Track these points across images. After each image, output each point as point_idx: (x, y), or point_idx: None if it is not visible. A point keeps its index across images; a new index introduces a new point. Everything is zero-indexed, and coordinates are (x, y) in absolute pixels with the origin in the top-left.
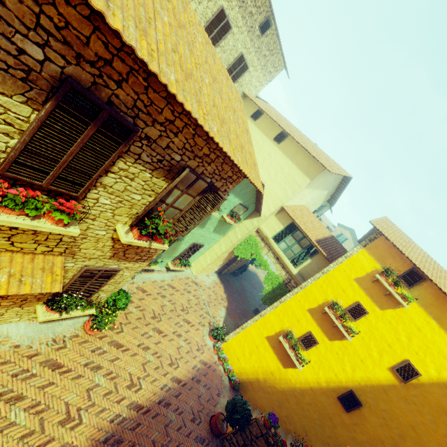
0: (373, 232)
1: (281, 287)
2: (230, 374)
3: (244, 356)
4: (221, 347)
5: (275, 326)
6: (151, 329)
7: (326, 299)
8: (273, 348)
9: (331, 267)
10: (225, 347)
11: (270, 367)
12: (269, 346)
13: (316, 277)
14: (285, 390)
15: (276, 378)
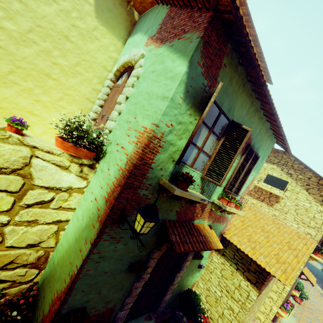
0: None
1: None
2: None
3: None
4: None
5: None
6: (309, 300)
7: None
8: None
9: None
10: None
11: None
12: None
13: None
14: None
15: None
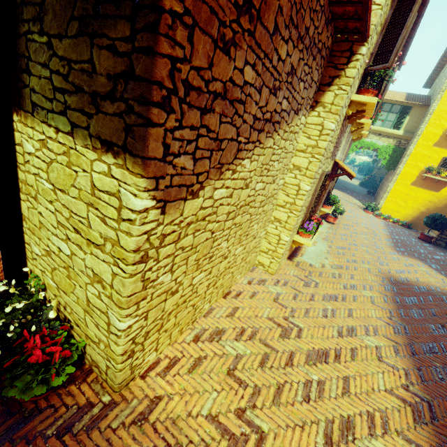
0: (437, 68)
1: (396, 150)
2: (399, 222)
3: (401, 207)
4: (381, 212)
5: (413, 173)
6: (345, 216)
7: (443, 129)
8: (421, 187)
9: (434, 106)
10: (382, 212)
11: (426, 199)
12: (416, 188)
13: (426, 121)
14: (446, 204)
15: (435, 202)
